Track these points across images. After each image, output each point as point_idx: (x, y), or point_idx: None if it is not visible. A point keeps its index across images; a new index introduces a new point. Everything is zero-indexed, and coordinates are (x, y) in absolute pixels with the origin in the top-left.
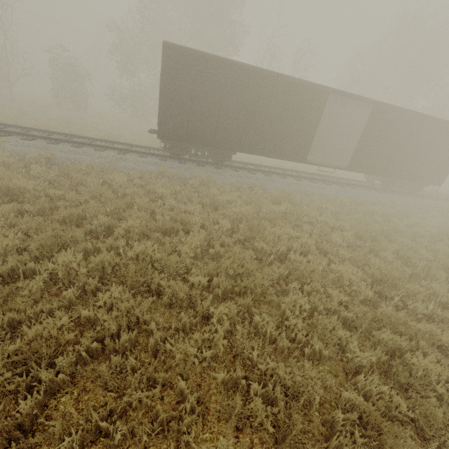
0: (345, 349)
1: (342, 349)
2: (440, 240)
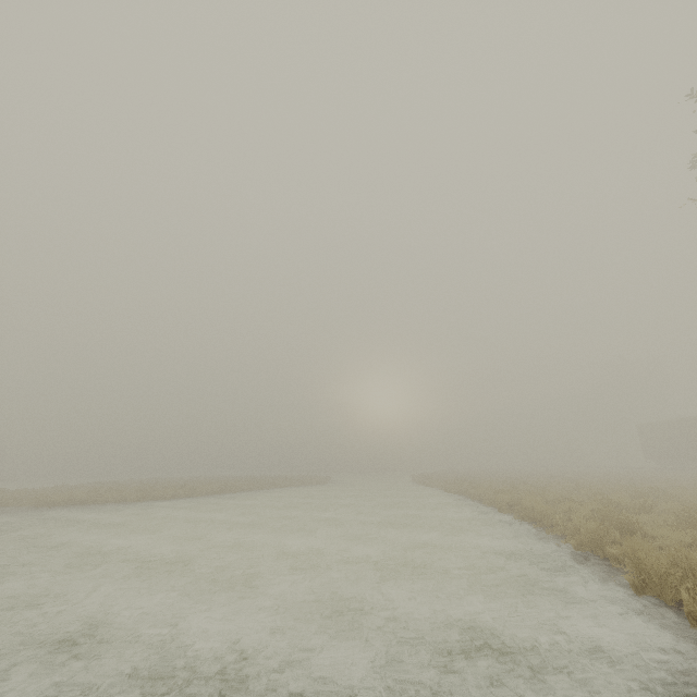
0: None
1: None
2: None
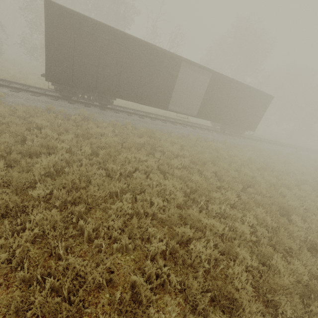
0: (151, 241)
1: (149, 241)
2: (247, 165)
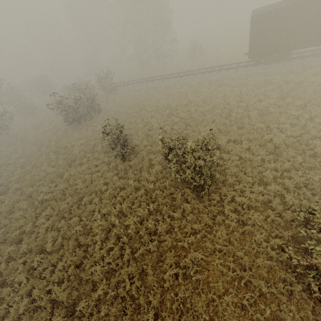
0: None
1: None
2: None
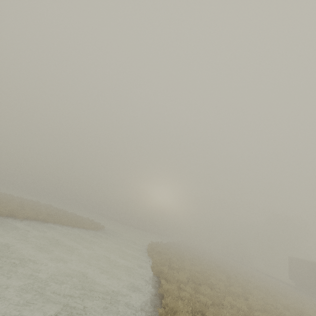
0: None
1: None
2: None
